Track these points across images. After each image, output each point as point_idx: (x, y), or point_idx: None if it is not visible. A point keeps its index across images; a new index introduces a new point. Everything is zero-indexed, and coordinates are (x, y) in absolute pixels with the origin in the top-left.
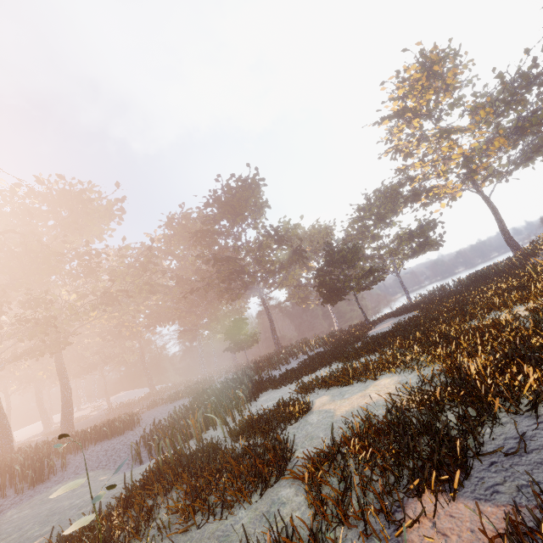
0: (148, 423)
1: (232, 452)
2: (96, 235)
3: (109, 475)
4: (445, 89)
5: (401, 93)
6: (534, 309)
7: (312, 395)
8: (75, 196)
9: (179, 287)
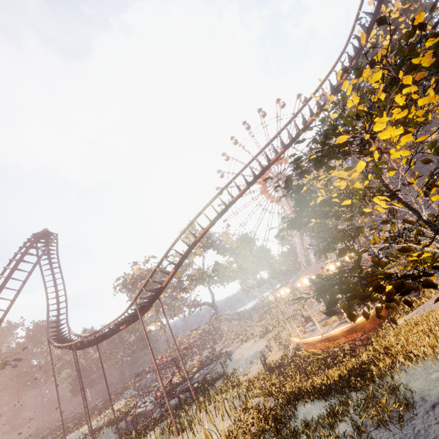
0: None
1: None
2: None
3: None
4: None
5: None
6: (95, 408)
7: None
8: None
9: None
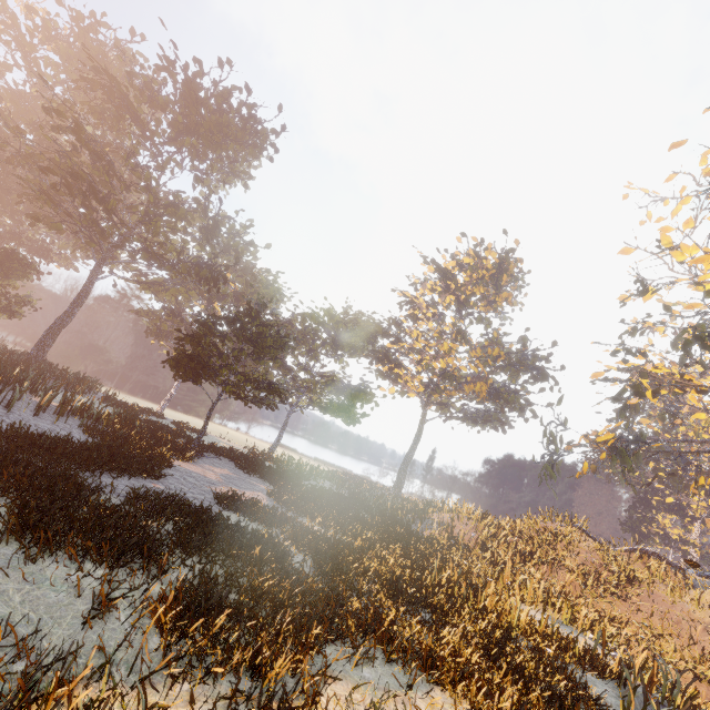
0: None
1: None
2: None
3: None
4: (491, 301)
5: (465, 262)
6: None
7: None
8: None
9: None
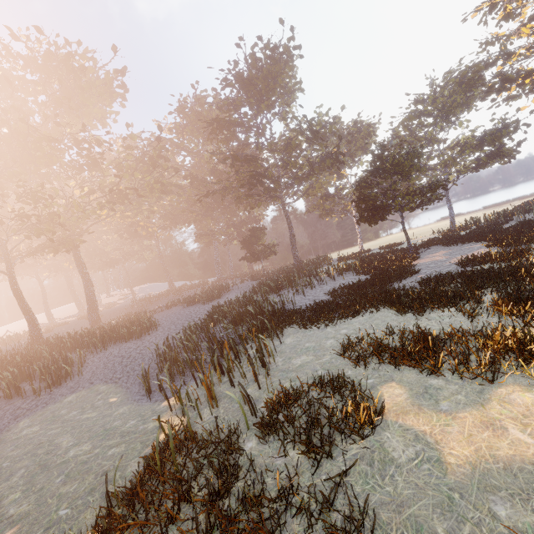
0: (164, 329)
1: (263, 491)
2: (98, 119)
3: (119, 397)
4: None
5: None
6: None
7: (370, 372)
8: (63, 62)
9: (193, 188)
